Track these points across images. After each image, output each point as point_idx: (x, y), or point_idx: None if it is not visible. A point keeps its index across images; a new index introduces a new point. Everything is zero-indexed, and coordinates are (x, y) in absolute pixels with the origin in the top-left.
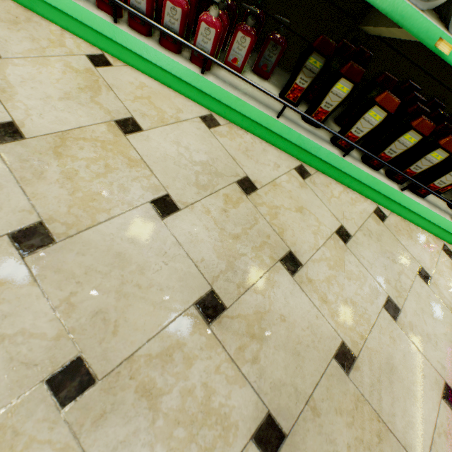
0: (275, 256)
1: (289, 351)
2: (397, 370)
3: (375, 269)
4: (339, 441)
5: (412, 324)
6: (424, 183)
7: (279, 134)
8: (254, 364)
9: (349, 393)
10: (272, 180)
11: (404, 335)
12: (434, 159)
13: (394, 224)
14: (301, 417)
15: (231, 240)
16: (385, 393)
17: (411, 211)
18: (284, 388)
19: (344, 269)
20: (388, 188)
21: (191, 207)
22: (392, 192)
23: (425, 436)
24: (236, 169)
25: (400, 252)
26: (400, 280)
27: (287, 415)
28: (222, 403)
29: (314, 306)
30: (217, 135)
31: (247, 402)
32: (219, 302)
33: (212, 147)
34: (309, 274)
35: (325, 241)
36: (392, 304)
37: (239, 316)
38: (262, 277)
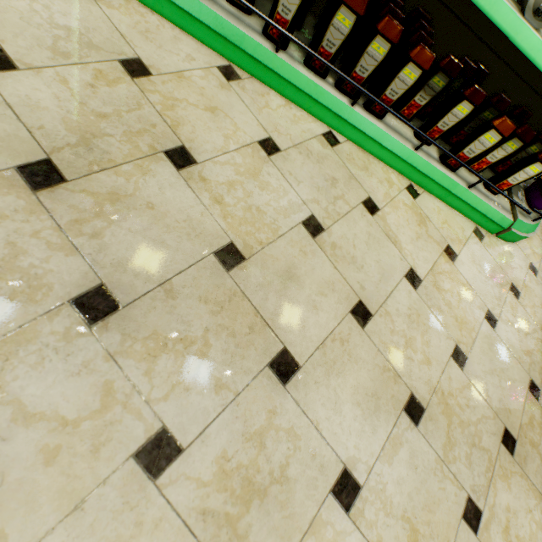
0: (158, 146)
1: (150, 237)
2: (300, 280)
3: (303, 187)
4: (195, 324)
5: (335, 245)
6: (377, 95)
7: (189, 12)
8: (94, 239)
9: (225, 287)
10: (179, 71)
11: (321, 252)
12: (378, 55)
13: (347, 153)
14: (149, 295)
15: (93, 117)
16: (274, 295)
17: (368, 137)
18: (133, 267)
19: (258, 179)
20: (334, 100)
21: (38, 71)
22: (340, 107)
23: (314, 339)
24: (124, 47)
25: (346, 179)
26: (334, 204)
27: (128, 291)
28: (34, 265)
29: (202, 203)
30: (103, 4)
31: (73, 270)
32: (57, 173)
33: (90, 15)
34: (205, 173)
35: (239, 148)
36: (315, 222)
37: (85, 192)
38: (131, 163)
